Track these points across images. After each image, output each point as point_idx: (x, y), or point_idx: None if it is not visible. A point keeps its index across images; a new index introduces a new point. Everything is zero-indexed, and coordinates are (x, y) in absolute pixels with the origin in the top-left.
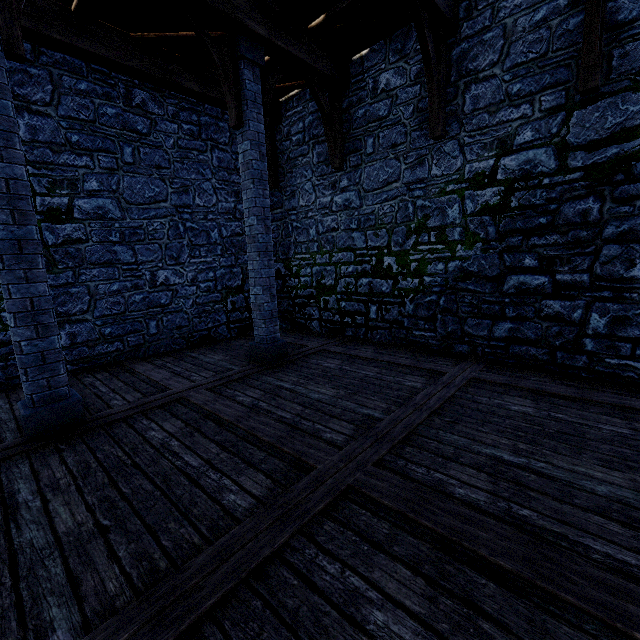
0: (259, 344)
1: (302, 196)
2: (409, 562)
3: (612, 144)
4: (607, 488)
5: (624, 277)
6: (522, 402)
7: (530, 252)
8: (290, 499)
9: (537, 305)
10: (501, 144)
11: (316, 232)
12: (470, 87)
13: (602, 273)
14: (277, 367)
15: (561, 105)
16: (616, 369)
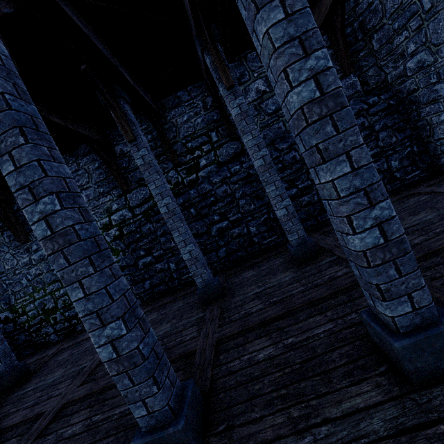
0: (1, 378)
1: (6, 263)
2: (86, 407)
3: (145, 204)
4: (164, 331)
5: (171, 247)
6: (154, 314)
7: (141, 249)
8: (31, 433)
9: (154, 268)
10: (108, 211)
11: (27, 280)
12: (82, 192)
13: (165, 248)
14: (23, 383)
15: (121, 194)
16: (186, 280)
